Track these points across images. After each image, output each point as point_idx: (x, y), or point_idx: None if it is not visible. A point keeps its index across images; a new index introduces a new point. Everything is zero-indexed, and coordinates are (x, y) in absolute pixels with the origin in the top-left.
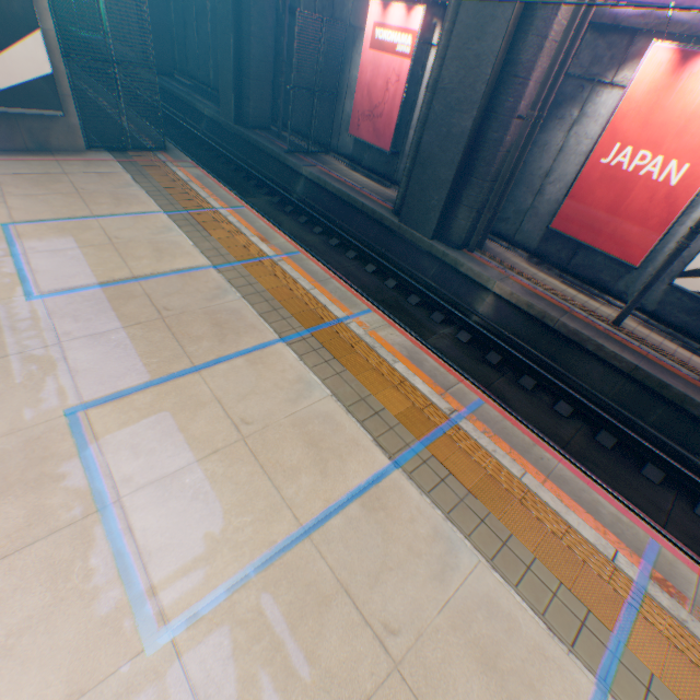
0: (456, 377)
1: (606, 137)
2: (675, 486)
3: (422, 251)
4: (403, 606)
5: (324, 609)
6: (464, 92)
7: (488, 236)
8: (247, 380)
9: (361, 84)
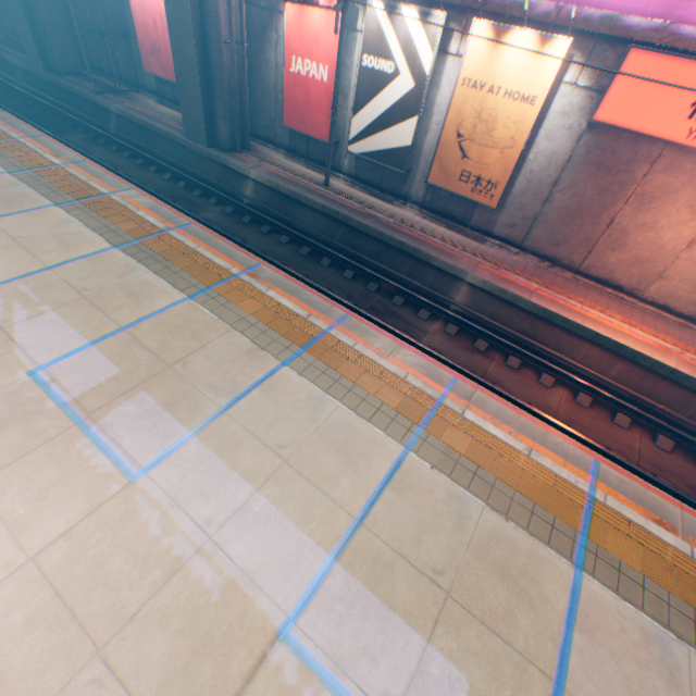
0: (181, 216)
1: (287, 53)
2: (340, 267)
3: (207, 159)
4: (97, 285)
5: (53, 287)
6: (184, 27)
7: (261, 143)
8: (27, 223)
9: (139, 25)
